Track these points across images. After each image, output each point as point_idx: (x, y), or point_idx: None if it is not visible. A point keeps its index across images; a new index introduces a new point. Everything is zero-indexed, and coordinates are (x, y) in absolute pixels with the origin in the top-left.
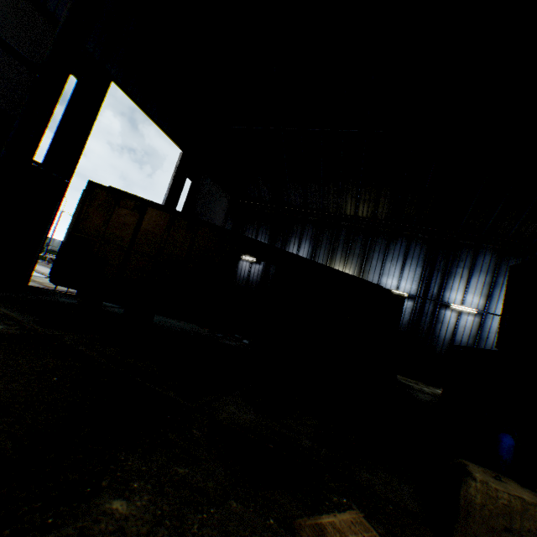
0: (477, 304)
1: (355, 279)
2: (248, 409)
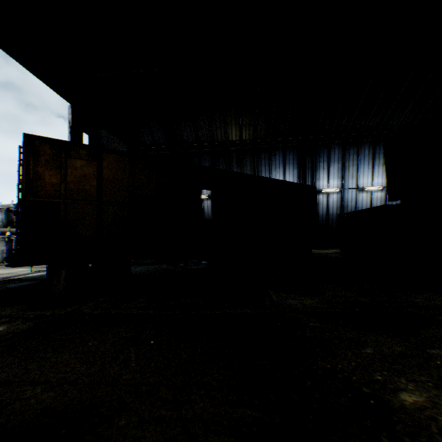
0: (337, 185)
1: (285, 182)
2: (299, 297)
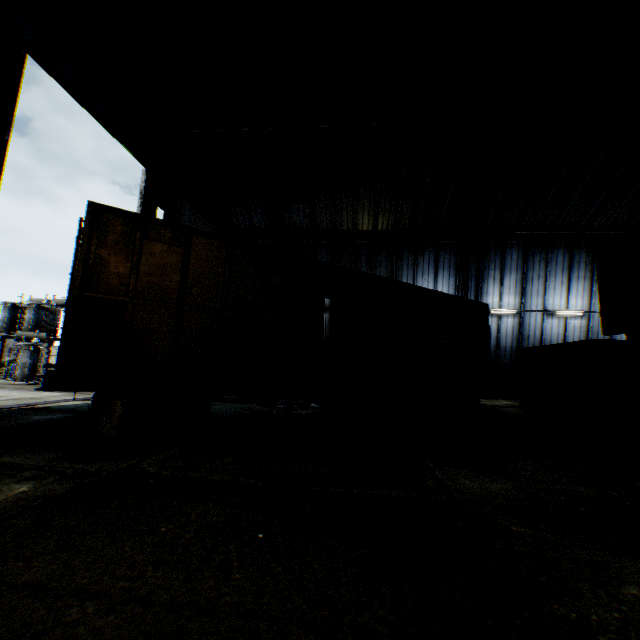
0: (514, 304)
1: (444, 295)
2: (479, 477)
